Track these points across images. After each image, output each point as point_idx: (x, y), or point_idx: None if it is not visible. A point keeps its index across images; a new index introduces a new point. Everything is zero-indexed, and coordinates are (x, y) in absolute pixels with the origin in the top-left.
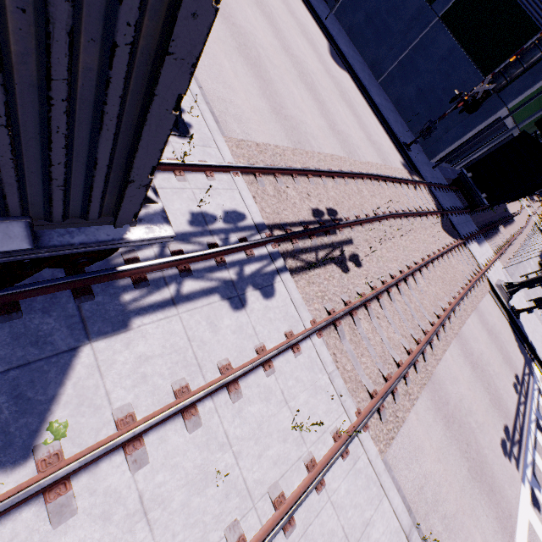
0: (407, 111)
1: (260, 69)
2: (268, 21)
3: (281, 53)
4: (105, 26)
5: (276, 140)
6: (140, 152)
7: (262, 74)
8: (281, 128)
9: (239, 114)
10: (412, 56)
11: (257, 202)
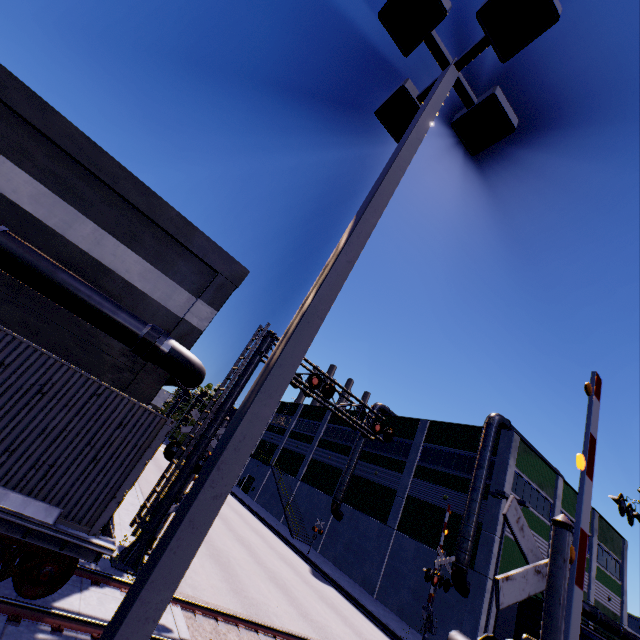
0: (414, 617)
1: (228, 567)
2: (245, 547)
3: (253, 563)
4: (137, 441)
5: (229, 606)
6: (127, 481)
7: (228, 569)
8: (238, 601)
9: (196, 584)
10: (392, 562)
11: (189, 629)
